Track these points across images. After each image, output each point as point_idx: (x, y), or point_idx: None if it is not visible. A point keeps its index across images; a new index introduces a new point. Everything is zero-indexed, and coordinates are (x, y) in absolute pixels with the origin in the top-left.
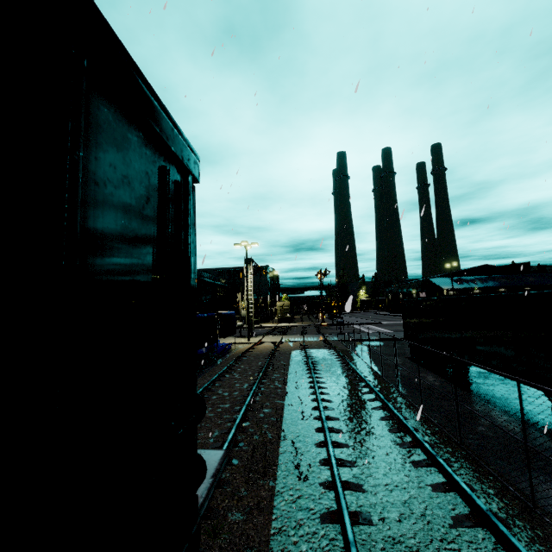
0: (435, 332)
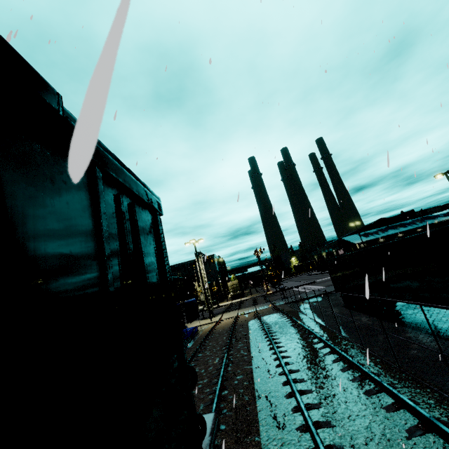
0: (356, 280)
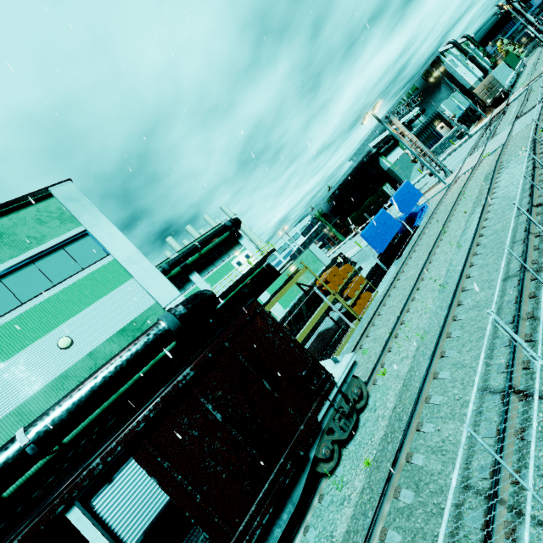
0: None
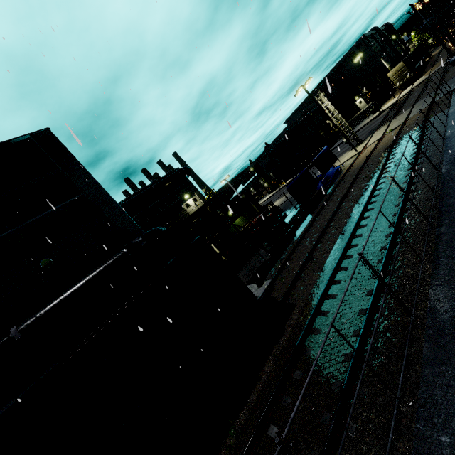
0: None
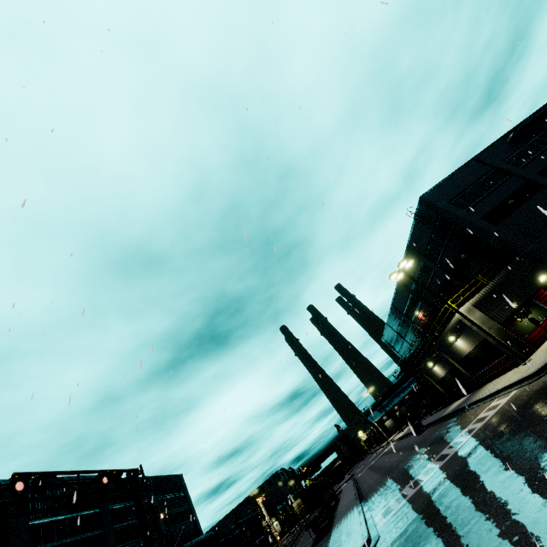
0: None
